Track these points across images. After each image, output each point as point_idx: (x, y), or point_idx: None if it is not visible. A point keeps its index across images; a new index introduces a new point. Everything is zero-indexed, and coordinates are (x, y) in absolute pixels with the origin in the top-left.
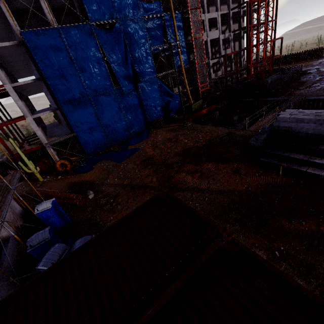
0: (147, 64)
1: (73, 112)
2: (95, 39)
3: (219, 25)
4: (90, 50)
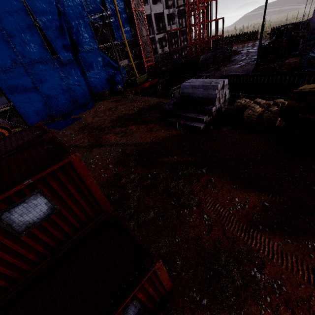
0: (86, 34)
1: (6, 80)
2: (22, 0)
3: None
4: (17, 13)
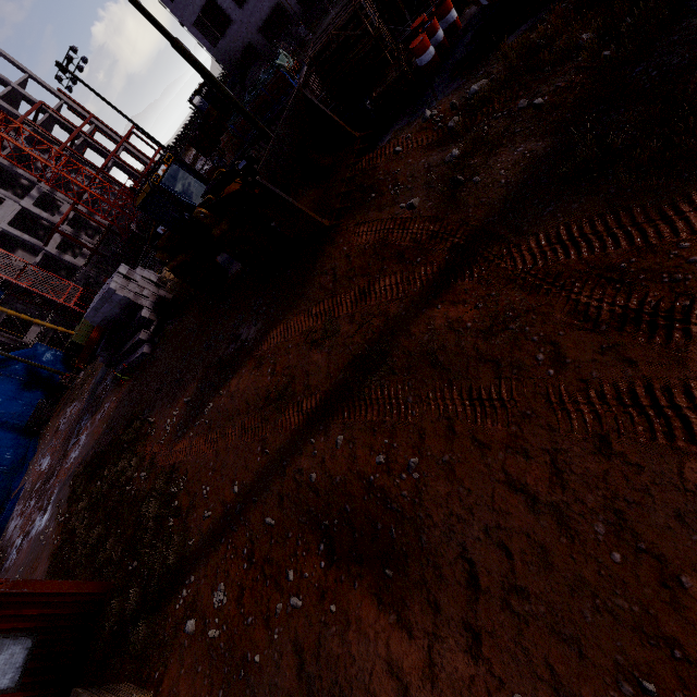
0: None
1: None
2: None
3: (2, 192)
4: None
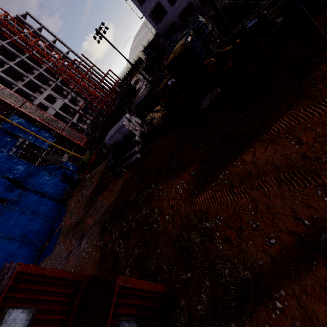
0: (18, 166)
1: None
2: None
3: (57, 96)
4: None
